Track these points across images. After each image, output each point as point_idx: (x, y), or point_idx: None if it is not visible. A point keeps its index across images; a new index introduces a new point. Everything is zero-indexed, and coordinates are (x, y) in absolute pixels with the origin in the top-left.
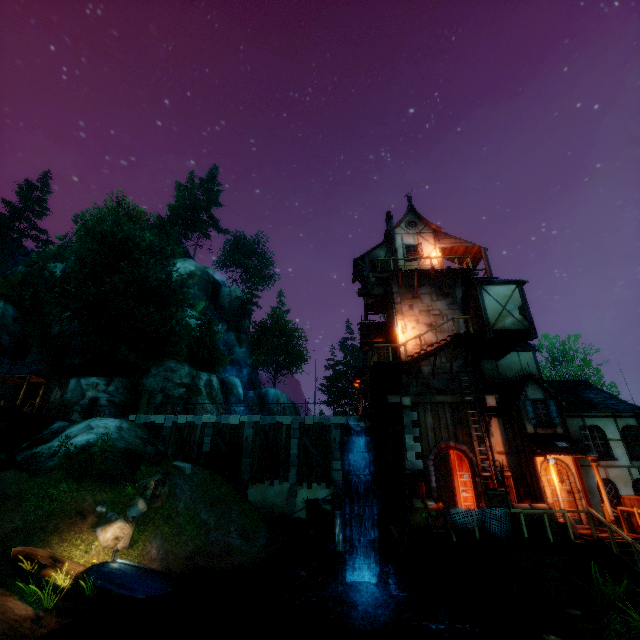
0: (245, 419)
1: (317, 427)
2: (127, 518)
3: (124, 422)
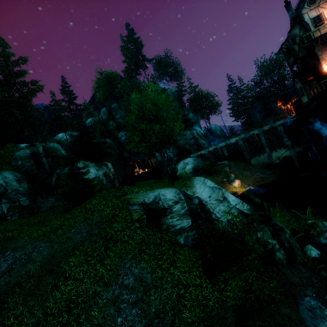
0: (236, 139)
1: (270, 129)
2: (236, 179)
3: (192, 158)
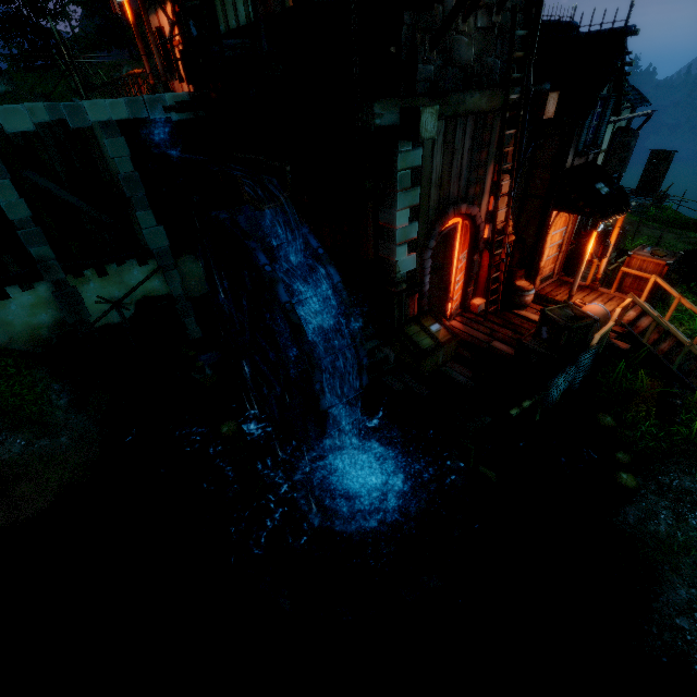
0: None
1: (53, 137)
2: None
3: None
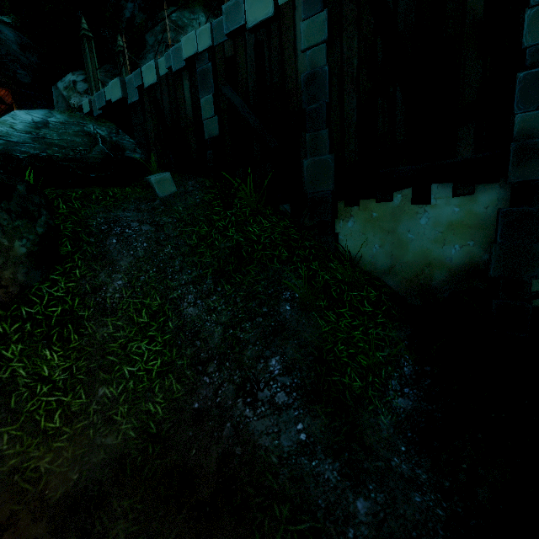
0: None
1: None
2: None
3: (56, 112)
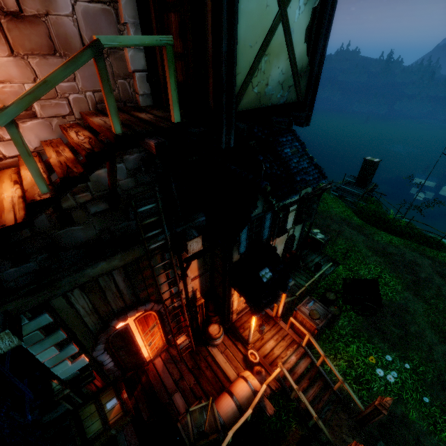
0: None
1: None
2: None
3: None
